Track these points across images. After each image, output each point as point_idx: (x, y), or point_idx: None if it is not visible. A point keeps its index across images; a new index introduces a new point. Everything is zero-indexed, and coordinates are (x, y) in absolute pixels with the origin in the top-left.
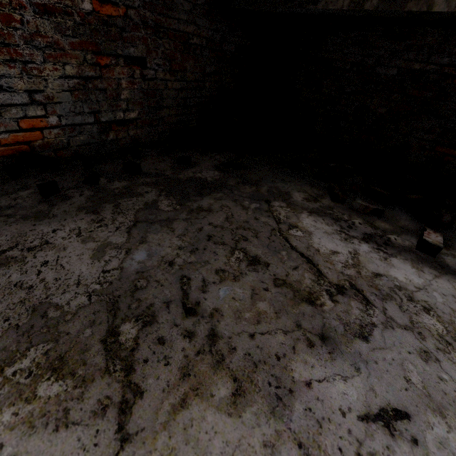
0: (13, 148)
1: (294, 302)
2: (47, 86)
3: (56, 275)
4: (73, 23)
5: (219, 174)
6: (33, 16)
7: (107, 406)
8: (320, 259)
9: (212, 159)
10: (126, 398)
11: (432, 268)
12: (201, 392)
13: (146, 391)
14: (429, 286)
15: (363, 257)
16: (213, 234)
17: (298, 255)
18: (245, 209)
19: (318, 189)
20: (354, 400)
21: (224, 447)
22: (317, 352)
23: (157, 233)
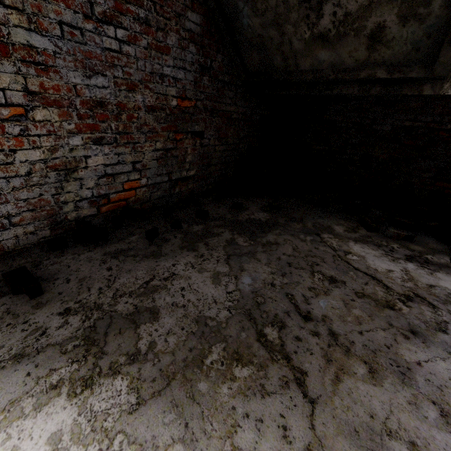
0: (116, 204)
1: (378, 308)
2: (144, 158)
3: (196, 297)
4: (165, 114)
5: (268, 215)
6: (144, 113)
7: (288, 382)
8: (381, 276)
9: (256, 203)
10: (297, 376)
11: None
12: (346, 371)
13: (308, 371)
14: None
15: (414, 273)
16: (290, 261)
17: (363, 274)
18: (304, 241)
19: (352, 222)
20: None
21: (382, 405)
22: (414, 342)
23: (249, 263)
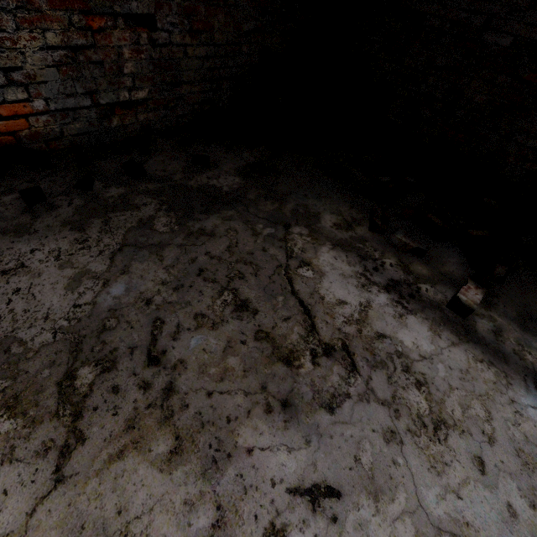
0: None
1: (269, 360)
2: (25, 61)
3: (26, 306)
4: None
5: (239, 182)
6: None
7: (50, 448)
8: (320, 310)
9: (238, 157)
10: (69, 443)
11: (454, 334)
12: (141, 446)
13: (88, 438)
14: (438, 356)
15: (374, 312)
16: (206, 267)
17: (296, 302)
18: (255, 236)
19: (359, 212)
20: (290, 473)
21: (146, 499)
22: (272, 419)
23: (143, 262)
